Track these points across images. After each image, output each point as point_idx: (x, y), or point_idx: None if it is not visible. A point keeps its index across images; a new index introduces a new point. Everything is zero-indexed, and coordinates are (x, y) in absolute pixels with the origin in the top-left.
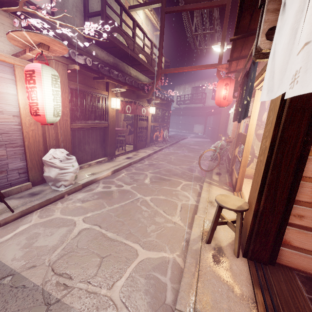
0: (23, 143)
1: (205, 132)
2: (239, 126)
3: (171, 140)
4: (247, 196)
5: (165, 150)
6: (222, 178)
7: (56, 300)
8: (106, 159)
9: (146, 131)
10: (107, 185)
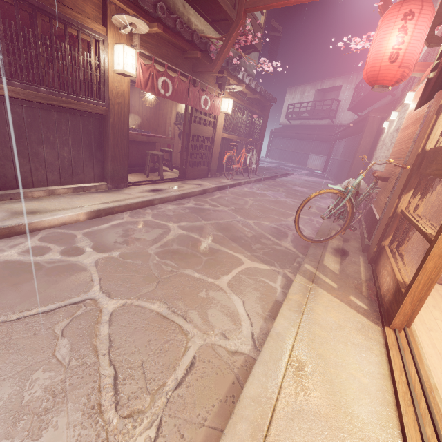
0: None
1: (327, 169)
2: (430, 129)
3: (263, 173)
4: (433, 354)
5: (244, 187)
6: (349, 266)
7: None
8: (101, 185)
9: (210, 146)
10: (46, 243)
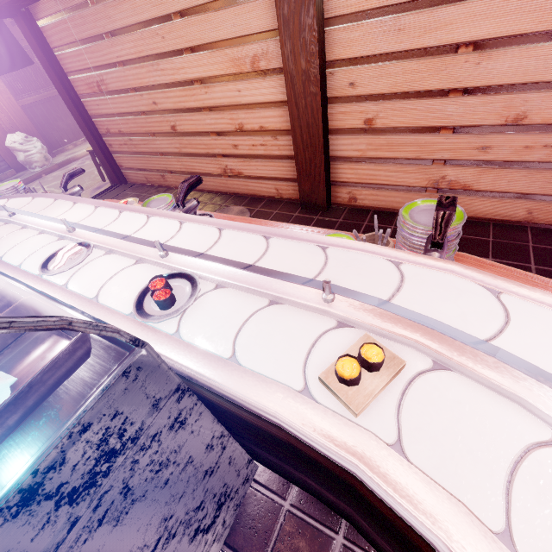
0: None
1: None
2: None
3: None
4: None
5: None
6: None
7: None
8: None
9: None
10: (84, 161)
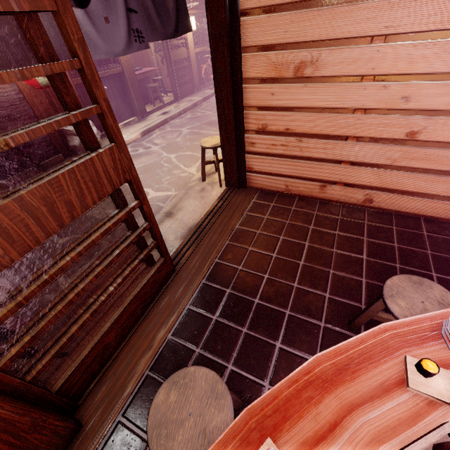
0: (31, 113)
1: None
2: None
3: None
4: None
5: None
6: None
7: (93, 218)
8: (135, 119)
9: (188, 65)
10: (135, 148)
